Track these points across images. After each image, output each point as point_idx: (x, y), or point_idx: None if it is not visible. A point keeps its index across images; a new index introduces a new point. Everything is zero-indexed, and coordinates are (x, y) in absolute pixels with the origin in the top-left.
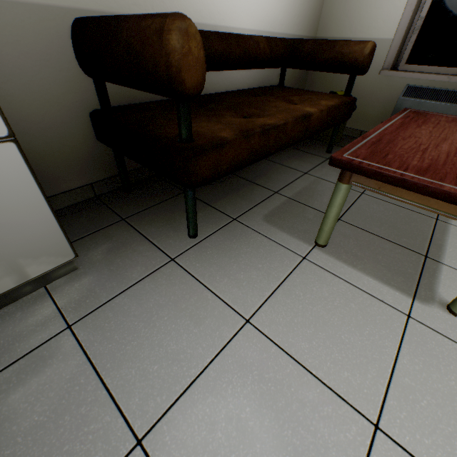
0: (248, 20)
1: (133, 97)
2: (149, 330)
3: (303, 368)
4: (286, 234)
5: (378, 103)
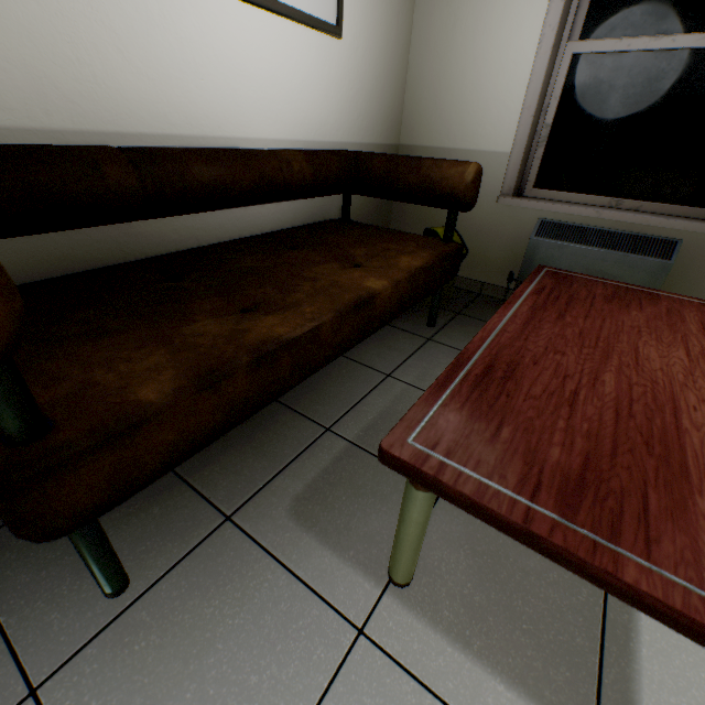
0: (272, 125)
1: (15, 273)
2: None
3: None
4: (332, 553)
5: (502, 242)
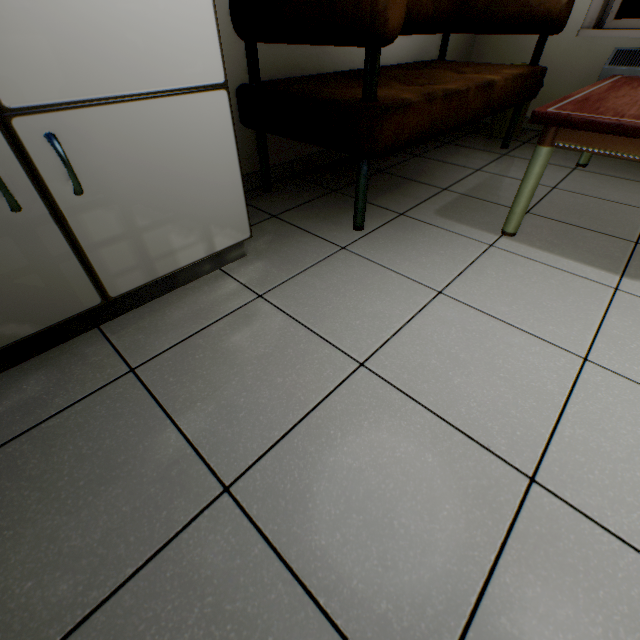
0: None
1: (277, 71)
2: (341, 299)
3: (506, 324)
4: (466, 226)
5: (573, 78)
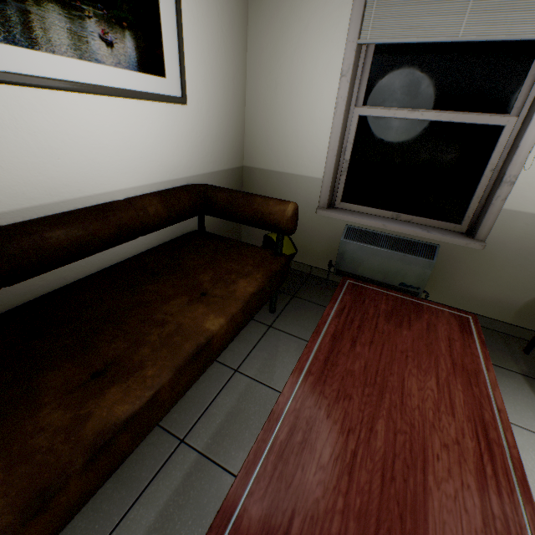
0: (130, 177)
1: None
2: None
3: None
4: None
5: (322, 239)
